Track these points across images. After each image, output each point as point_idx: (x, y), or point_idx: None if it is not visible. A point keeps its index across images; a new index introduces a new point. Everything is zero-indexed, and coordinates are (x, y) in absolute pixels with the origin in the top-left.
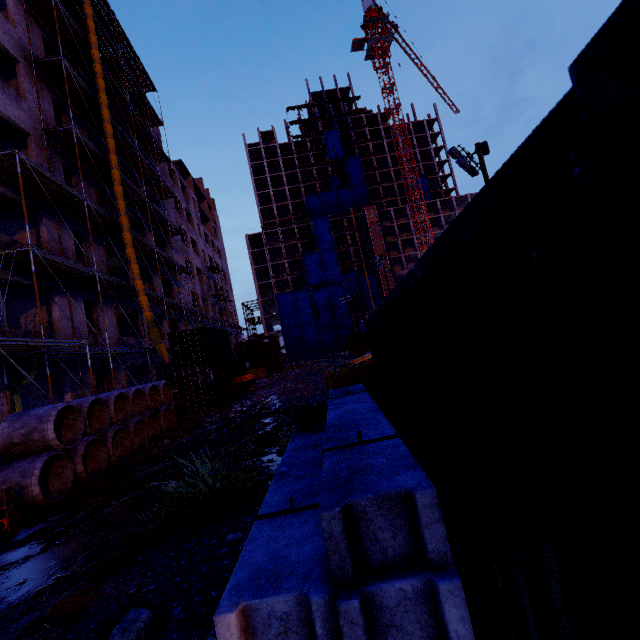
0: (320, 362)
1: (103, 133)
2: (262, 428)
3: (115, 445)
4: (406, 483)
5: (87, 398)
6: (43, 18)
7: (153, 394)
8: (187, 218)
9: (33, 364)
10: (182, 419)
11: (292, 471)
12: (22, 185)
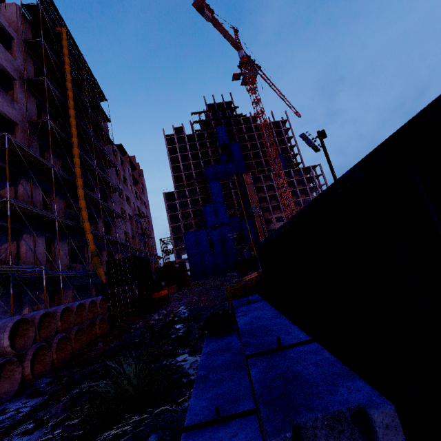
0: (215, 280)
1: (69, 125)
2: (175, 332)
3: (58, 350)
4: (354, 397)
5: (39, 311)
6: (35, 55)
7: (92, 307)
8: (123, 181)
9: (0, 285)
10: (113, 326)
11: (211, 375)
12: (8, 156)
